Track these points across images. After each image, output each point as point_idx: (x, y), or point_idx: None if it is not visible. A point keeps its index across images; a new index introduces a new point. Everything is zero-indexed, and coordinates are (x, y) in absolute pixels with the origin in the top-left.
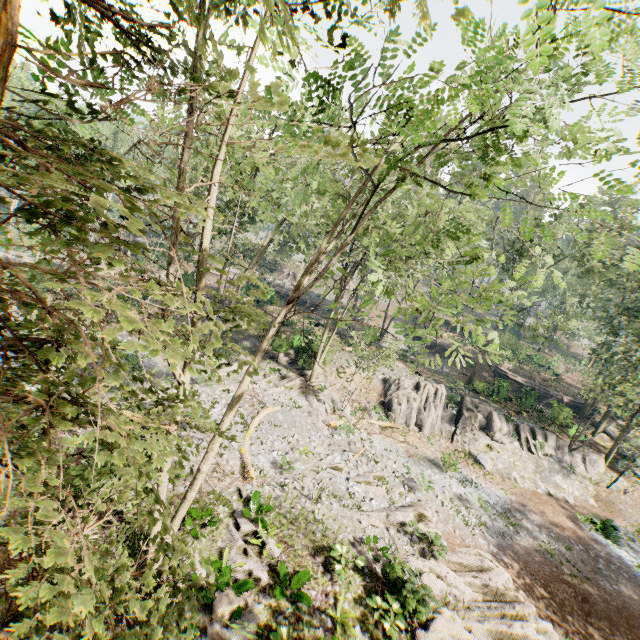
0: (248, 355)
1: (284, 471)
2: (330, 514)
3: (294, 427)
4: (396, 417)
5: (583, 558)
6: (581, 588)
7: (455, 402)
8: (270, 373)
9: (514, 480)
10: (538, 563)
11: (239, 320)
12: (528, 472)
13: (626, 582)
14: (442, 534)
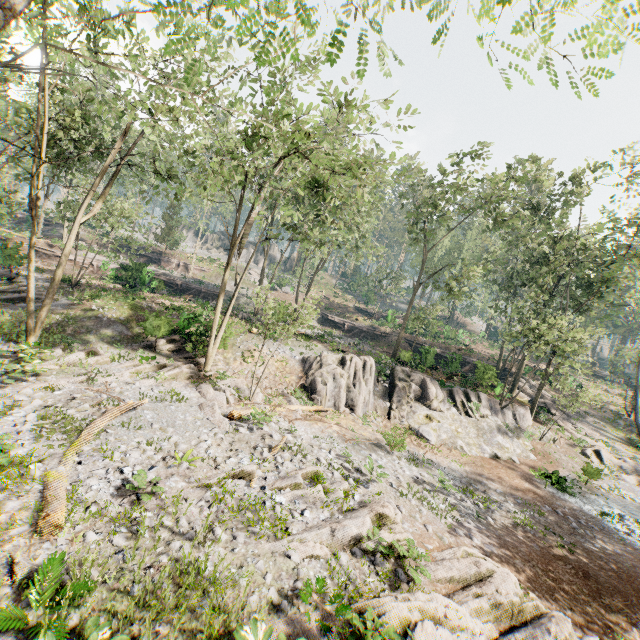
0: (108, 346)
1: (142, 498)
2: (231, 558)
3: (172, 426)
4: (322, 400)
5: (556, 520)
6: (575, 560)
7: (386, 374)
8: (140, 362)
9: (461, 449)
10: (524, 542)
11: (96, 304)
12: (472, 437)
13: (602, 536)
14: (413, 538)
